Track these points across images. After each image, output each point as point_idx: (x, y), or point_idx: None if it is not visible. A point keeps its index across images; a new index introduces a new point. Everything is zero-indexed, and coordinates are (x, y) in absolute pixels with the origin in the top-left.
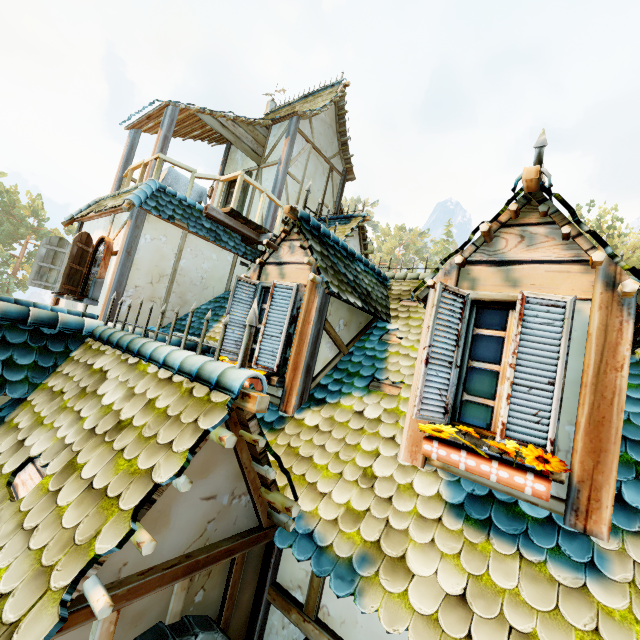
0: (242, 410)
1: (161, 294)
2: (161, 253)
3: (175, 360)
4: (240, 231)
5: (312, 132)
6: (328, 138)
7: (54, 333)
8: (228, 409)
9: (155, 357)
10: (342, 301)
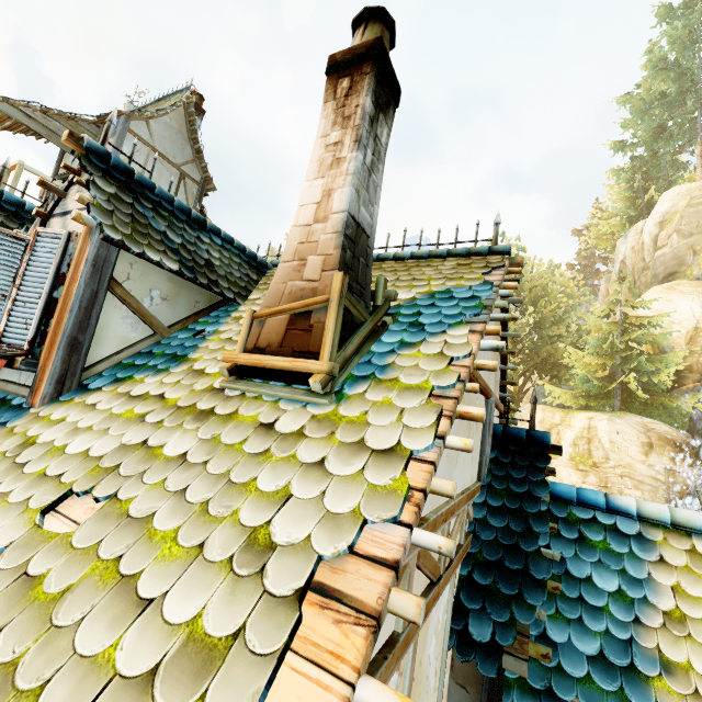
0: None
1: None
2: None
3: None
4: None
5: (151, 135)
6: (177, 144)
7: None
8: None
9: None
10: None
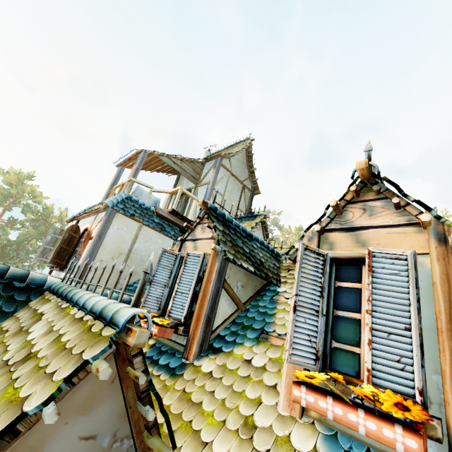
0: (128, 346)
1: (118, 266)
2: (122, 238)
3: (90, 303)
4: (178, 224)
5: (231, 165)
6: (241, 169)
7: (22, 286)
8: (111, 342)
9: (79, 301)
10: (238, 266)
